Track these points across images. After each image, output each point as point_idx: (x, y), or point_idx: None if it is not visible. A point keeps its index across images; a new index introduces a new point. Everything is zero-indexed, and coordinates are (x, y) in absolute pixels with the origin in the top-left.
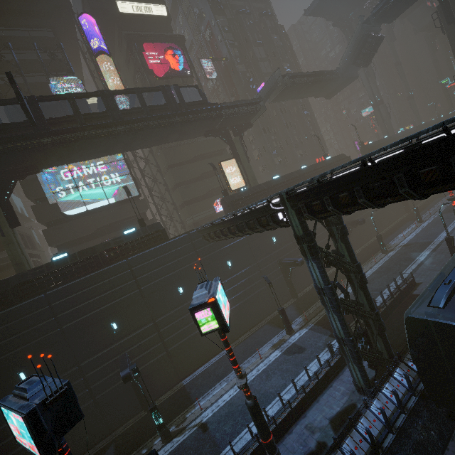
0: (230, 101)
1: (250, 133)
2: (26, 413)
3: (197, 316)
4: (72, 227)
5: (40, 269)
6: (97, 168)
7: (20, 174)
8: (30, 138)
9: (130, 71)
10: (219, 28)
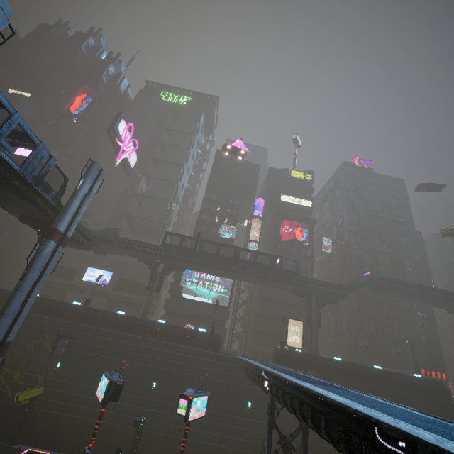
0: (339, 271)
1: (345, 304)
2: (111, 380)
3: (180, 401)
4: (181, 304)
5: (150, 322)
6: (214, 278)
7: (176, 268)
8: (190, 257)
9: (270, 228)
10: (348, 222)
